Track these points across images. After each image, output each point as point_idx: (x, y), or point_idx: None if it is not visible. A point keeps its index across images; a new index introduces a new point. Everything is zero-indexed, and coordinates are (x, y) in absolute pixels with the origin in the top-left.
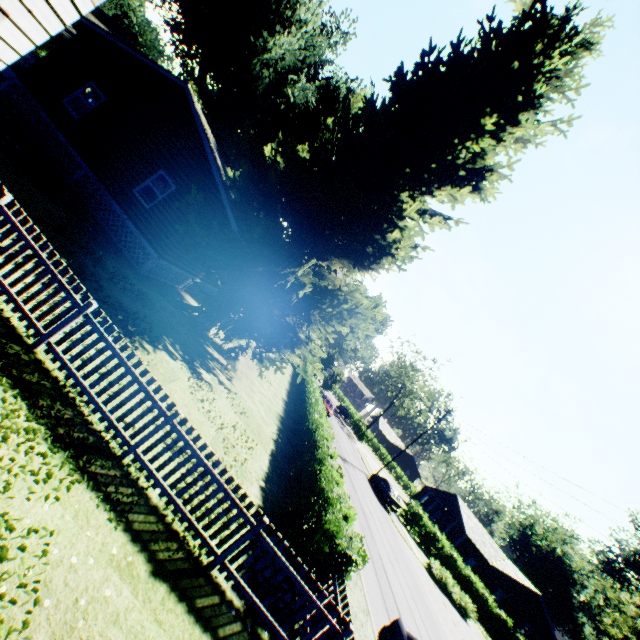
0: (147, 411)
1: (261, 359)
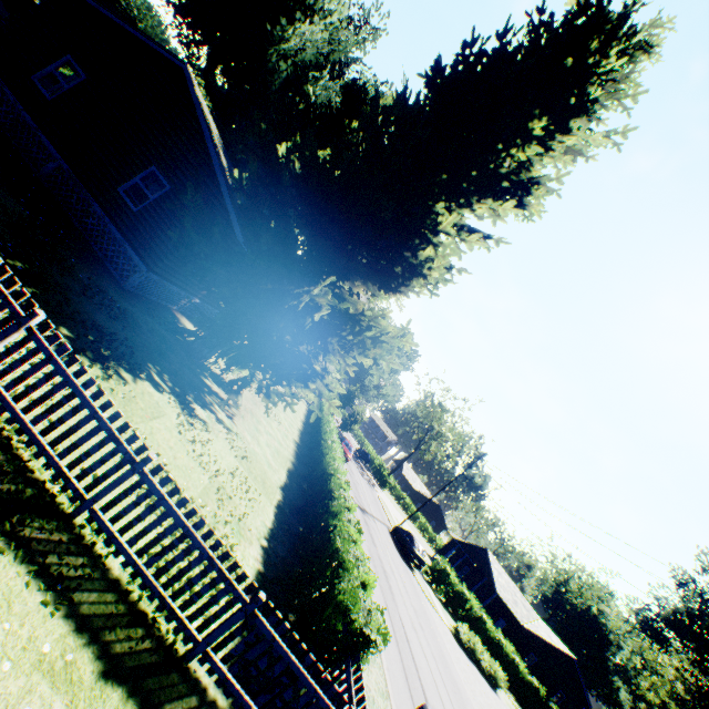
0: (109, 456)
1: (268, 394)
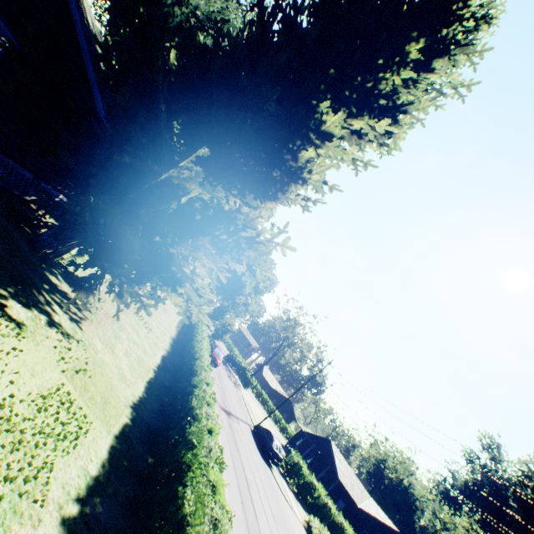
0: None
1: (120, 292)
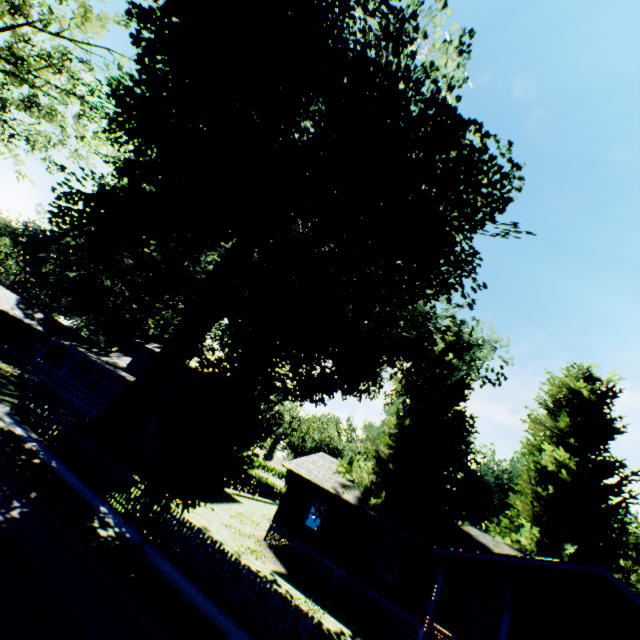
0: None
1: None
